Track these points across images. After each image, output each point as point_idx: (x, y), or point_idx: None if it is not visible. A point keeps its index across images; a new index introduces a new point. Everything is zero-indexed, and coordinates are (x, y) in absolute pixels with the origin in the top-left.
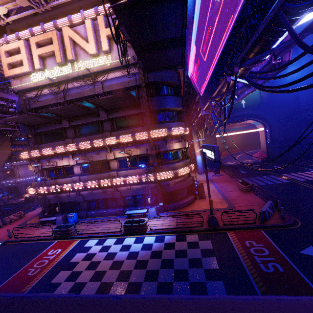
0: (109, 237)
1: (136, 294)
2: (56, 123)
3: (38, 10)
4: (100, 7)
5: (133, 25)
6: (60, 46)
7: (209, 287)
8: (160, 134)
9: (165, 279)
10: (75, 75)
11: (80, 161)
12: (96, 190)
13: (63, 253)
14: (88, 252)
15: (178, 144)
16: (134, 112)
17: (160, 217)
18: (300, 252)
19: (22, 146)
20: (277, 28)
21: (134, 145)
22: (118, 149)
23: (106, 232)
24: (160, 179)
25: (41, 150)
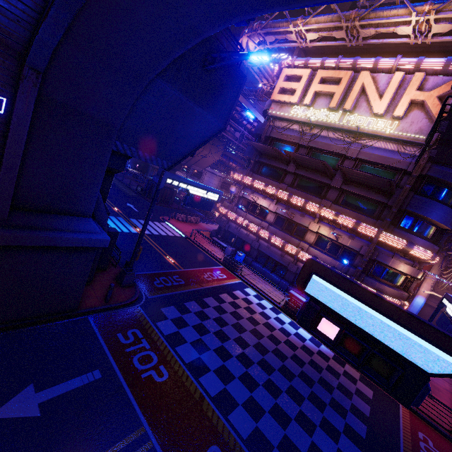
0: (266, 300)
1: (281, 360)
2: (283, 163)
3: (348, 43)
4: (427, 59)
5: None
6: (344, 90)
7: (349, 416)
8: (393, 242)
9: (309, 373)
10: (338, 126)
11: (280, 211)
12: (275, 247)
13: (227, 281)
14: (247, 296)
15: (408, 267)
16: (377, 199)
17: None
18: None
19: (226, 158)
20: None
21: (348, 233)
22: (327, 225)
23: (265, 293)
24: None
25: (254, 180)
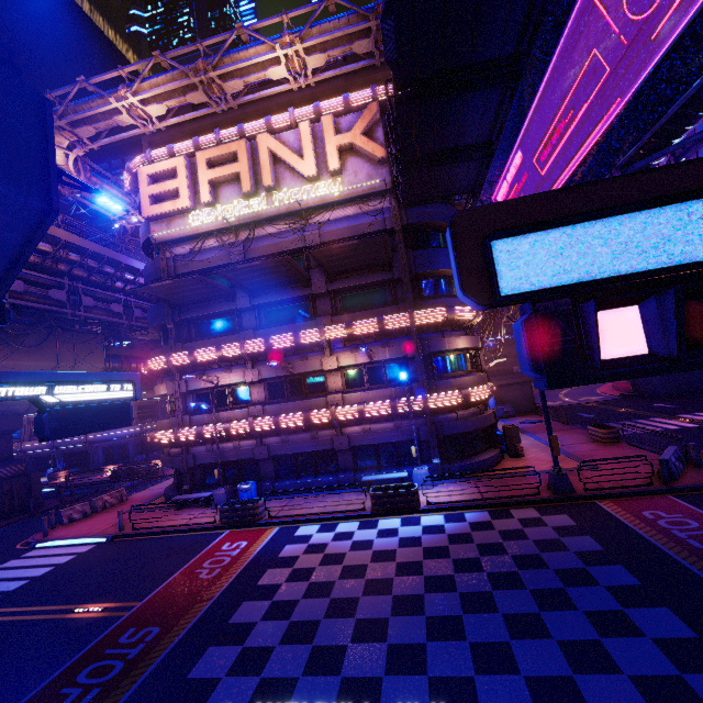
0: (342, 520)
1: (450, 589)
2: (225, 301)
3: (217, 108)
4: (323, 103)
5: (415, 124)
6: (250, 165)
7: (596, 574)
8: (433, 317)
9: (498, 568)
10: (271, 213)
11: (267, 374)
12: (296, 433)
13: (255, 546)
14: (309, 542)
15: (465, 338)
16: (380, 279)
17: (438, 487)
18: None
19: (120, 359)
20: (689, 112)
21: (378, 342)
22: (345, 349)
23: (332, 512)
24: (434, 407)
25: (193, 351)
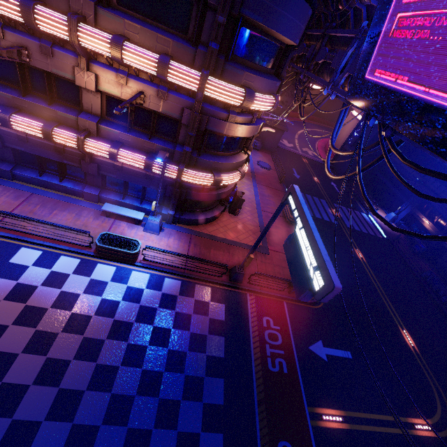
0: (66, 252)
1: (107, 388)
2: None
3: None
4: None
5: None
6: None
7: (206, 387)
8: (226, 97)
9: (153, 365)
10: None
11: None
12: (37, 137)
13: None
14: (19, 279)
15: (247, 128)
16: None
17: (163, 234)
18: (309, 348)
19: None
20: None
21: (155, 86)
22: (110, 71)
23: (59, 240)
24: (186, 180)
25: None
